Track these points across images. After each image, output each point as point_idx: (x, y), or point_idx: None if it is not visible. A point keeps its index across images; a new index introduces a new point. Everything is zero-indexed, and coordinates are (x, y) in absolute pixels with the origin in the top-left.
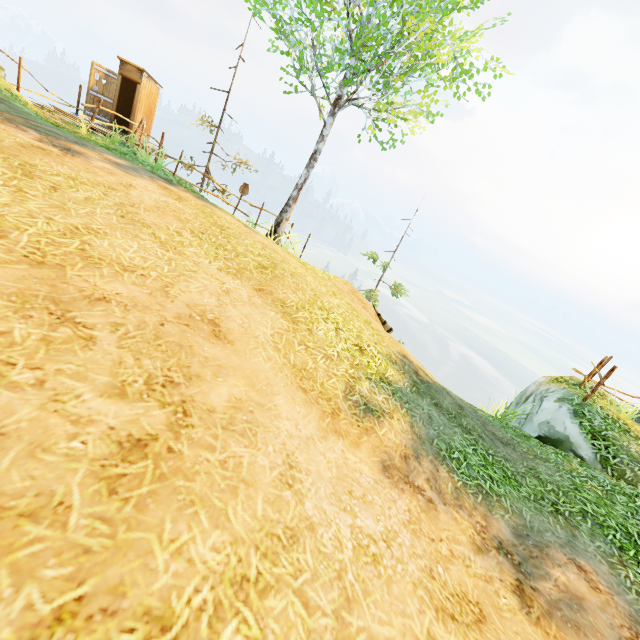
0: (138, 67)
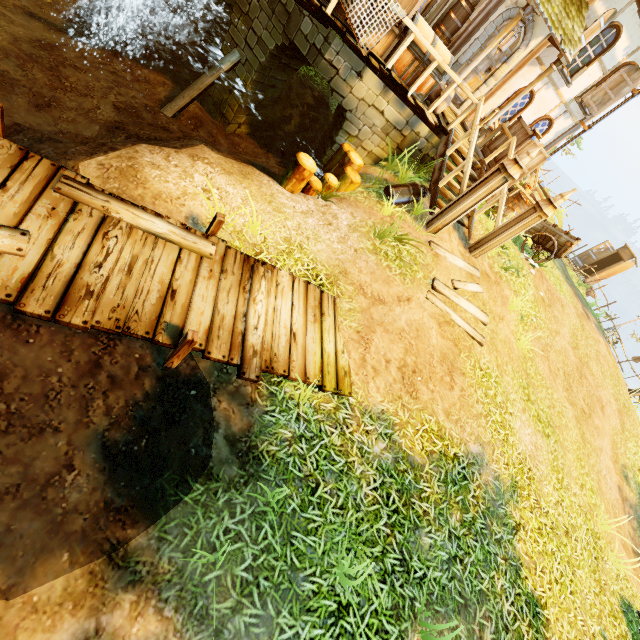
0: (633, 254)
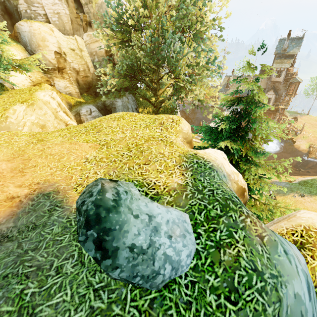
0: None
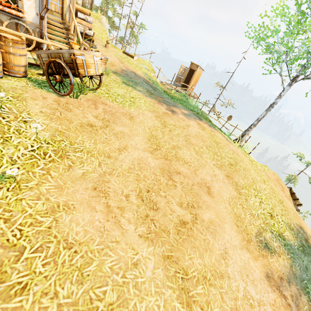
0: (197, 65)
